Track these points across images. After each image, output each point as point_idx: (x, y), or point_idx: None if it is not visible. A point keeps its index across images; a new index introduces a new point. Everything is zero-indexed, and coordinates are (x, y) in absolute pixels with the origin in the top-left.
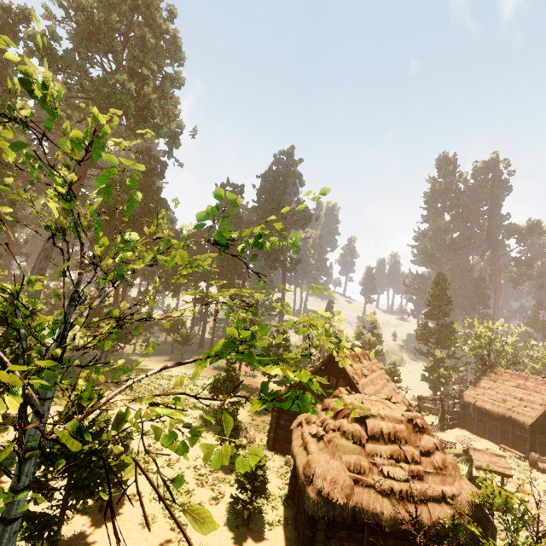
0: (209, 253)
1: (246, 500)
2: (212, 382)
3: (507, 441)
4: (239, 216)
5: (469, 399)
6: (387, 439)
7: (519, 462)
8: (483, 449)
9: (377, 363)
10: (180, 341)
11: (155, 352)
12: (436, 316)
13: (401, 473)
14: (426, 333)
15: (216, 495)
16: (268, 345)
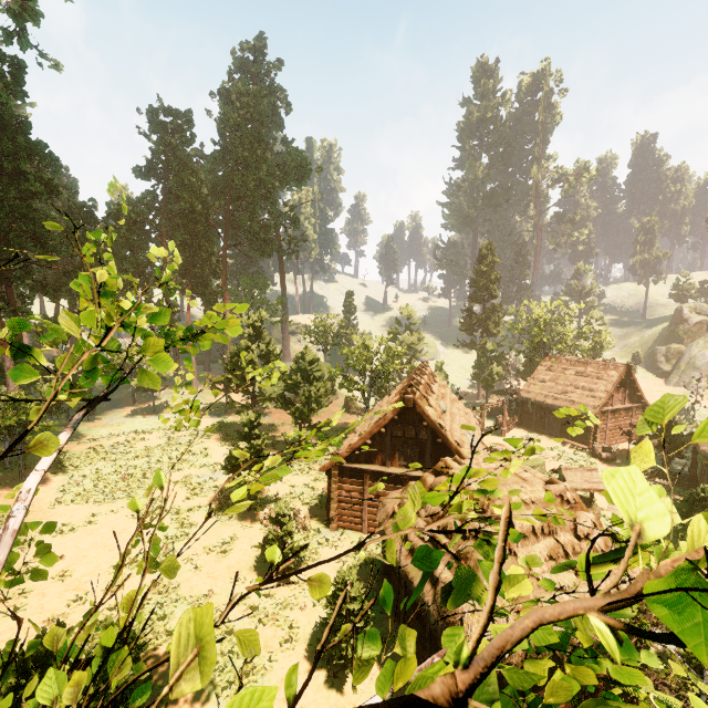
0: (224, 304)
1: (343, 642)
2: (225, 458)
3: (567, 434)
4: (195, 171)
5: (528, 396)
6: (539, 534)
7: (583, 455)
8: (547, 448)
9: (441, 380)
10: (145, 388)
11: (106, 407)
12: (481, 299)
13: (567, 579)
14: (472, 322)
15: (287, 634)
16: (294, 382)
